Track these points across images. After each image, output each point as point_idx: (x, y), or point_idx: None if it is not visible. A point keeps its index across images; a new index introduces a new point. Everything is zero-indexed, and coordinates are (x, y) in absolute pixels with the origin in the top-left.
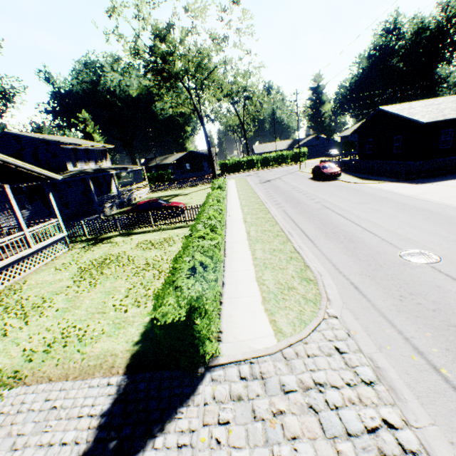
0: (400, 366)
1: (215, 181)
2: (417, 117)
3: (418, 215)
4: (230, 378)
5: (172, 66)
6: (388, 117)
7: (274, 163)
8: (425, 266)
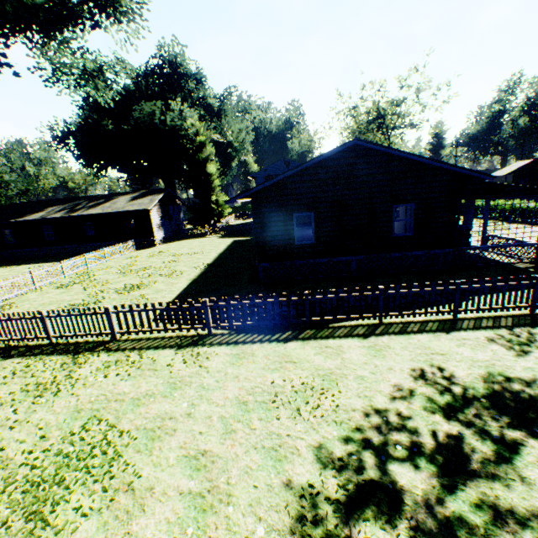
0: None
1: None
2: None
3: None
4: None
5: (385, 120)
6: None
7: None
8: None
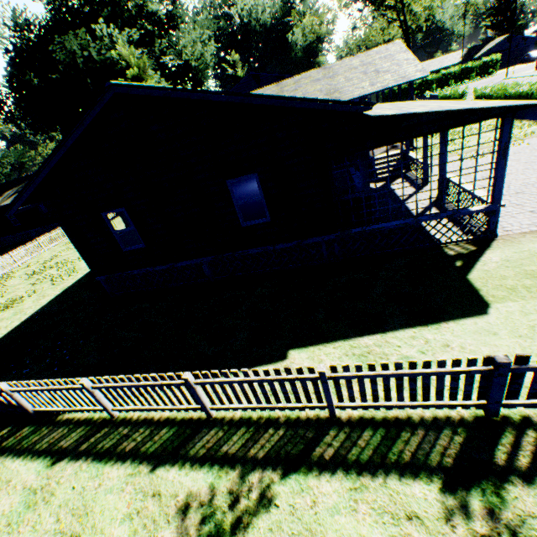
0: None
1: (443, 92)
2: None
3: None
4: None
5: None
6: None
7: (452, 82)
8: None
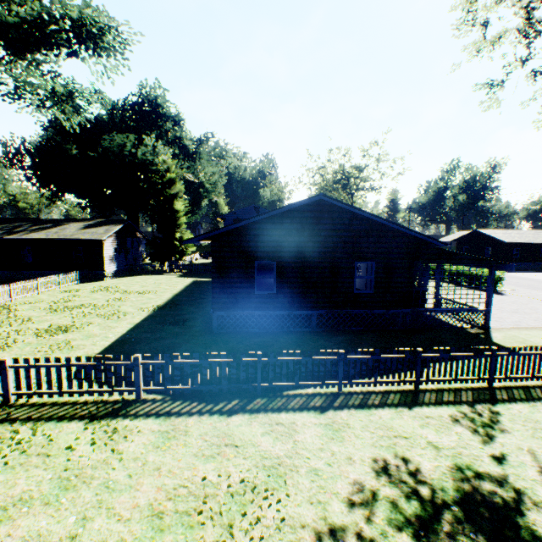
0: (541, 292)
1: None
2: (502, 239)
3: (521, 279)
4: (507, 292)
5: (349, 182)
6: (481, 235)
7: None
8: (535, 286)
